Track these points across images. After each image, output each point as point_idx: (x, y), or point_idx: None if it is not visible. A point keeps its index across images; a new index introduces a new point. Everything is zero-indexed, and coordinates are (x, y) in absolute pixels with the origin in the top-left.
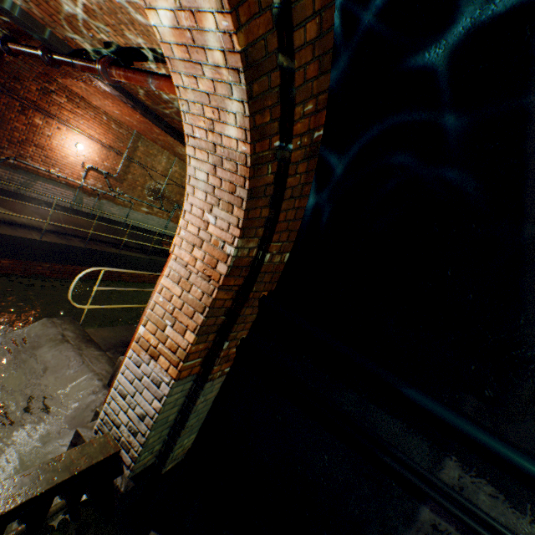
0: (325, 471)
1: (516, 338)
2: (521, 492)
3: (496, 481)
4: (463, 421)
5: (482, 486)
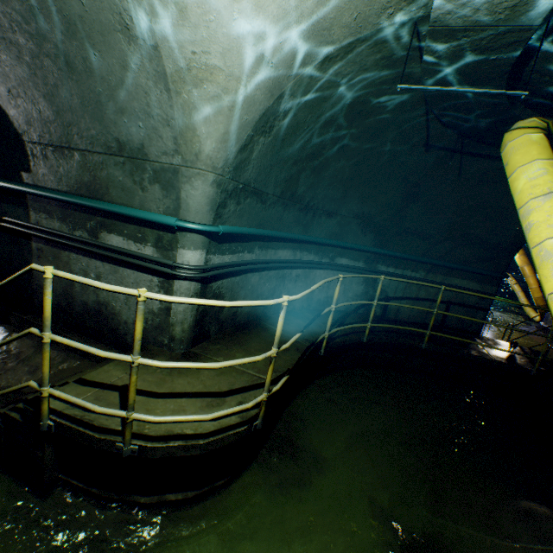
0: (2, 253)
1: (15, 129)
2: (51, 210)
3: (45, 210)
4: (16, 184)
5: (43, 216)
